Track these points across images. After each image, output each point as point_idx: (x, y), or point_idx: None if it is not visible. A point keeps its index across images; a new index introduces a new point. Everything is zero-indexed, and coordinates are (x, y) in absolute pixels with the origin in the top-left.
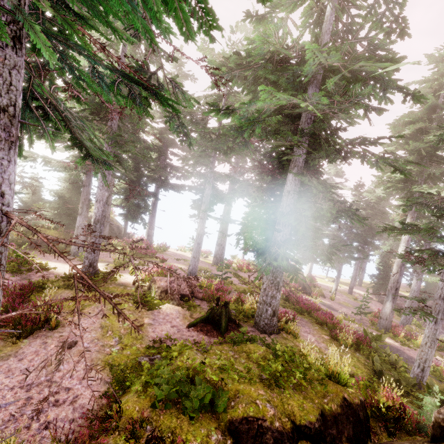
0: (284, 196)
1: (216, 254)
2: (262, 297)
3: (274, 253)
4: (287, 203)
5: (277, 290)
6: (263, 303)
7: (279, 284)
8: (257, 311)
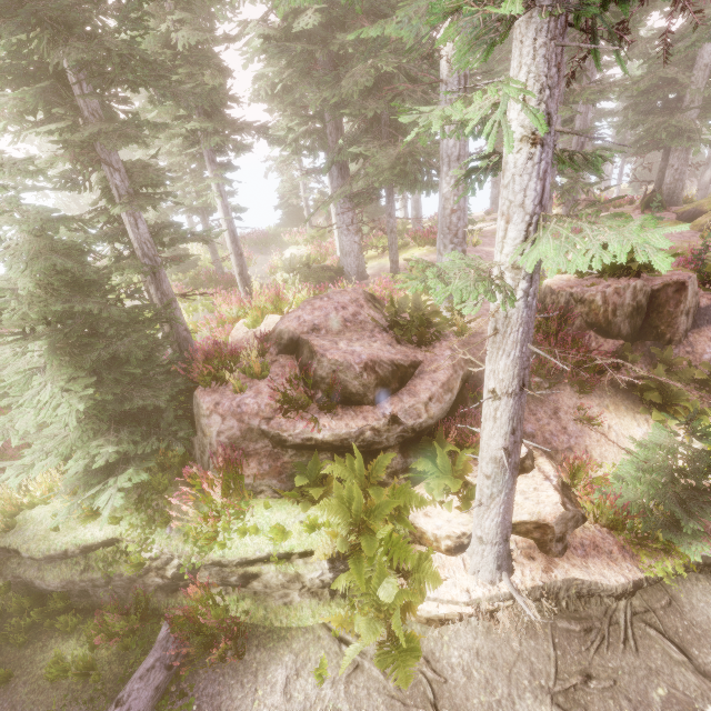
0: (699, 72)
1: (494, 201)
2: (673, 178)
3: (698, 129)
4: (704, 78)
5: (686, 166)
6: (675, 182)
7: (688, 160)
8: (667, 193)
